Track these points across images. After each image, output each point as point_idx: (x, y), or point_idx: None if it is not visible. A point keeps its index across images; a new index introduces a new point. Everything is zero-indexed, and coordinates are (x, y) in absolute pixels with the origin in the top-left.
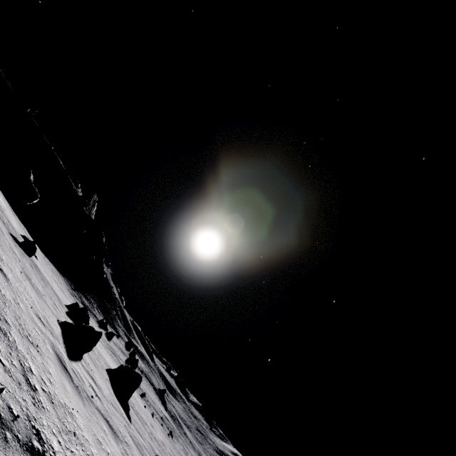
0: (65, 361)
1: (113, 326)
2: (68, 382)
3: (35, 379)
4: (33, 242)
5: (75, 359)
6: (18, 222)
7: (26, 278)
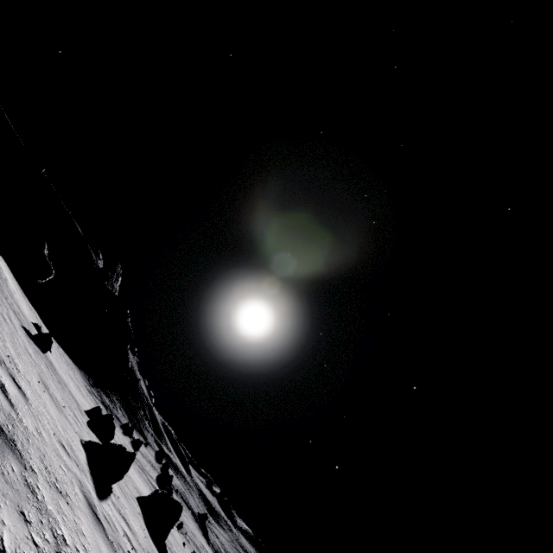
0: (95, 505)
1: (140, 431)
2: (102, 541)
3: (69, 552)
4: (48, 334)
5: (104, 496)
6: (28, 306)
7: (44, 389)
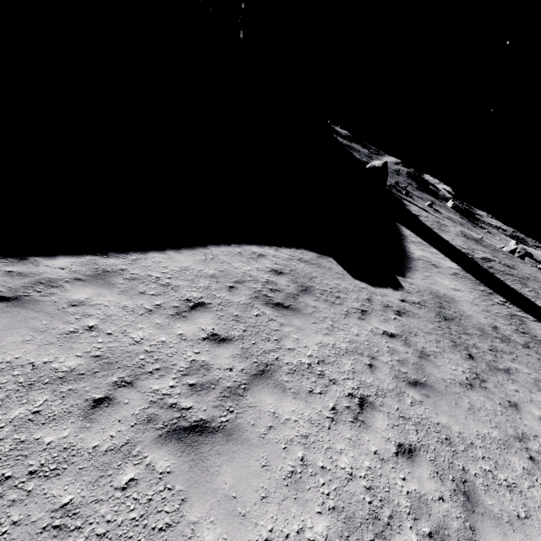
0: None
1: None
2: None
3: None
4: None
5: None
6: None
7: None
